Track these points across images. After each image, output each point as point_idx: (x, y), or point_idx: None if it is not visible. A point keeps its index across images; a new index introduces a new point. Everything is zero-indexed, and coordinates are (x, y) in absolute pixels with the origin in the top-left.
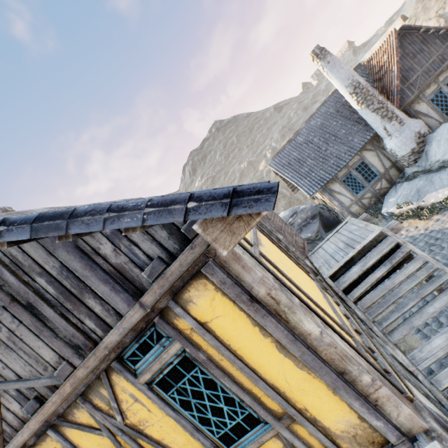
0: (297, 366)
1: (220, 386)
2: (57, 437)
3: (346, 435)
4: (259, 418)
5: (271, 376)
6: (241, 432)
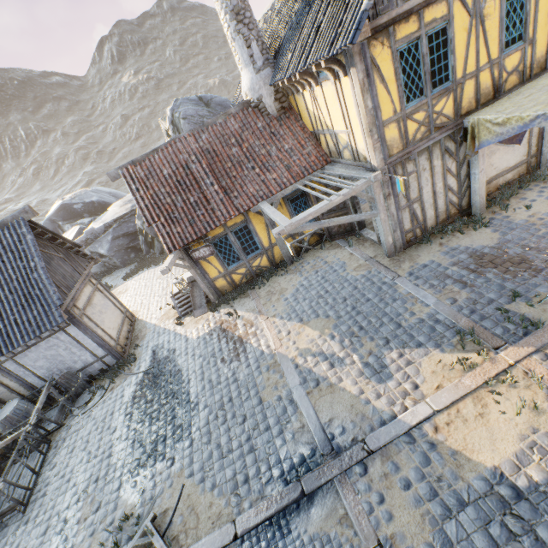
0: (547, 15)
1: (523, 10)
2: (451, 3)
3: (537, 61)
4: (522, 38)
5: (539, 16)
6: (513, 43)
